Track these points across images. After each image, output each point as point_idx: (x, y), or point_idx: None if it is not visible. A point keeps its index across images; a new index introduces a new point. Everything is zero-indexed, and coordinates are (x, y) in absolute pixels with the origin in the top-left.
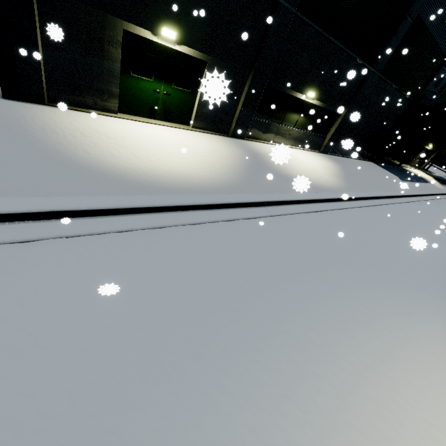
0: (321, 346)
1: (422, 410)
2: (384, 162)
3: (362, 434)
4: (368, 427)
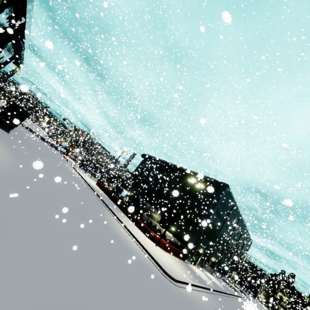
0: None
1: None
2: (223, 279)
3: None
4: None
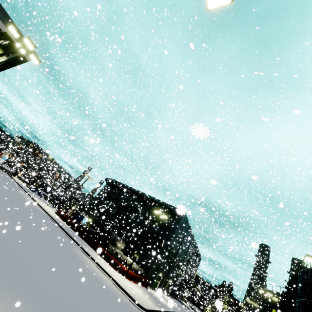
0: None
1: None
2: (177, 299)
3: None
4: None
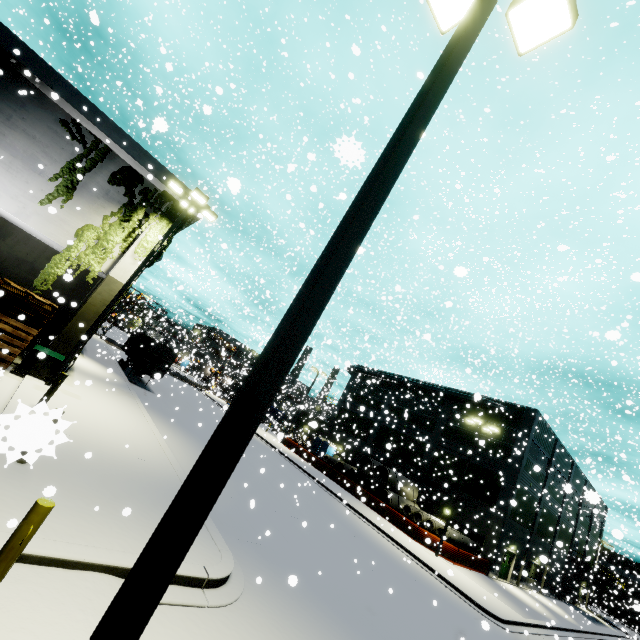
0: None
1: None
2: (565, 600)
3: None
4: None
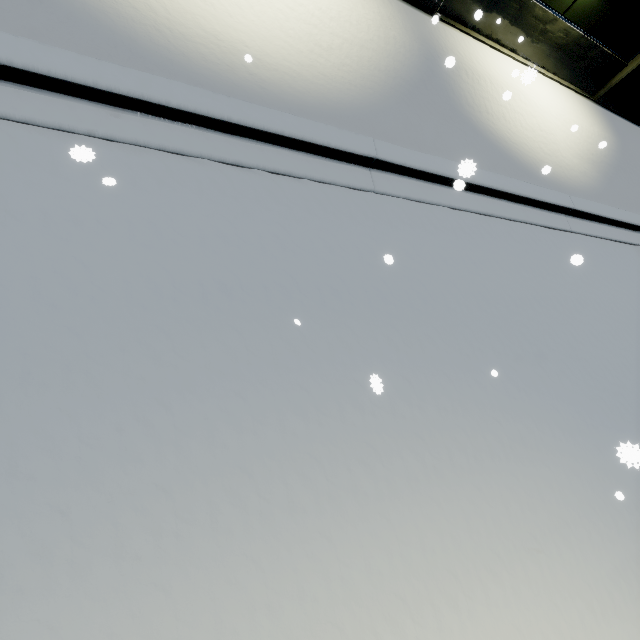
0: (294, 438)
1: (406, 579)
2: None
3: (264, 578)
4: (284, 572)
